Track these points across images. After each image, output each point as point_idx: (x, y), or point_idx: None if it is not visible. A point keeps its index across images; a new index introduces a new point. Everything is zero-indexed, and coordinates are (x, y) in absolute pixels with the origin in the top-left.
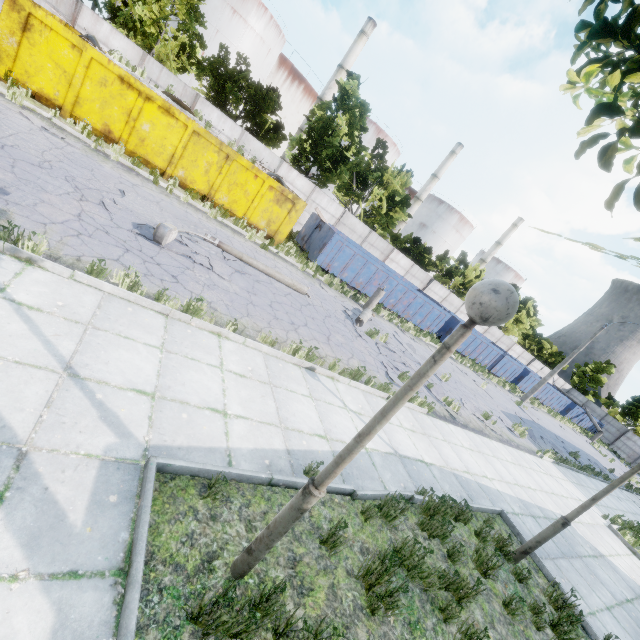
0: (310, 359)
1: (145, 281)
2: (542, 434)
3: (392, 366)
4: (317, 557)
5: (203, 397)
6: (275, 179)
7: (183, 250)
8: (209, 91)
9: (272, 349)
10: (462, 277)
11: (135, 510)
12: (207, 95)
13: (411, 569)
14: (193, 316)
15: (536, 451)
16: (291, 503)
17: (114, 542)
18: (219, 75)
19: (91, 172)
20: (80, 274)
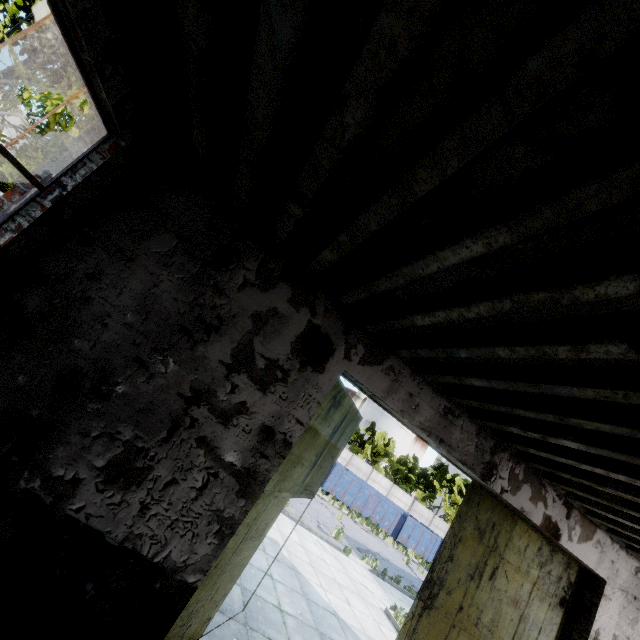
0: None
1: None
2: (414, 582)
3: None
4: None
5: None
6: None
7: None
8: None
9: None
10: None
11: None
12: None
13: None
14: None
15: (348, 552)
16: None
17: None
18: None
19: None
20: None
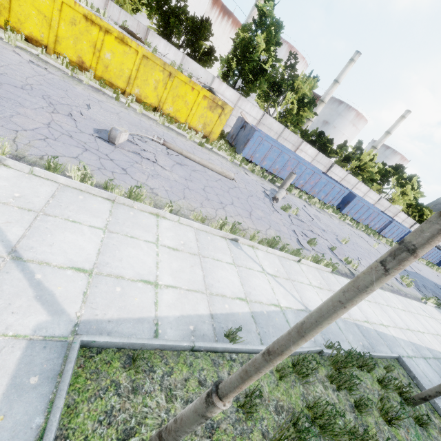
0: (234, 232)
1: (98, 173)
2: (424, 283)
3: (302, 234)
4: (234, 422)
5: (137, 270)
6: (208, 90)
7: (133, 148)
8: (158, 27)
9: (202, 225)
10: (358, 161)
11: (55, 390)
12: (157, 31)
13: (323, 426)
14: (134, 201)
15: (421, 298)
16: (195, 406)
17: (26, 429)
18: (164, 12)
19: (65, 92)
20: (37, 169)
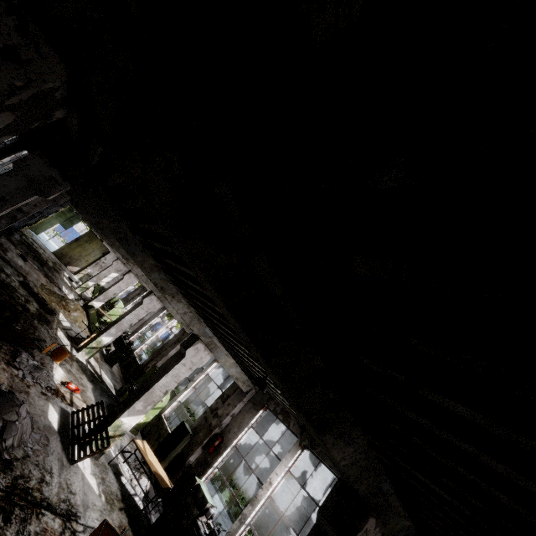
0: None
1: None
2: None
3: None
4: None
5: None
6: None
7: None
8: None
9: None
10: None
11: None
12: None
13: None
14: None
15: None
16: None
17: None
18: None
19: None
20: None
